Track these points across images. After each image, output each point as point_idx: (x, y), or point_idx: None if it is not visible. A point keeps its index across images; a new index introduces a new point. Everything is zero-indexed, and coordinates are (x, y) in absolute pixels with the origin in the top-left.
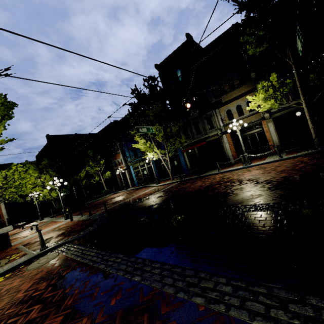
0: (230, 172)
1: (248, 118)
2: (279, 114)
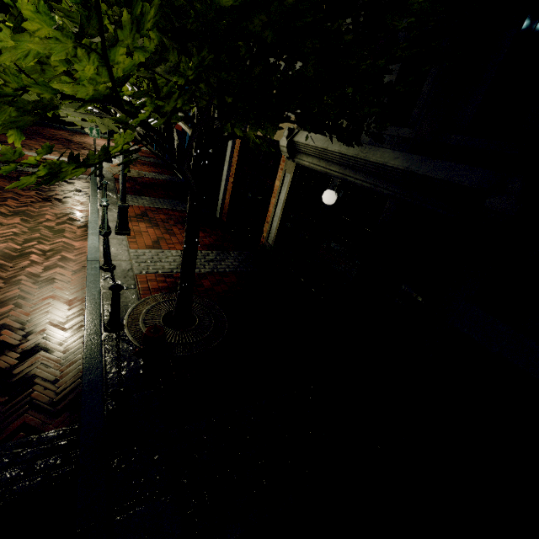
0: (77, 219)
1: (283, 125)
2: (308, 162)
